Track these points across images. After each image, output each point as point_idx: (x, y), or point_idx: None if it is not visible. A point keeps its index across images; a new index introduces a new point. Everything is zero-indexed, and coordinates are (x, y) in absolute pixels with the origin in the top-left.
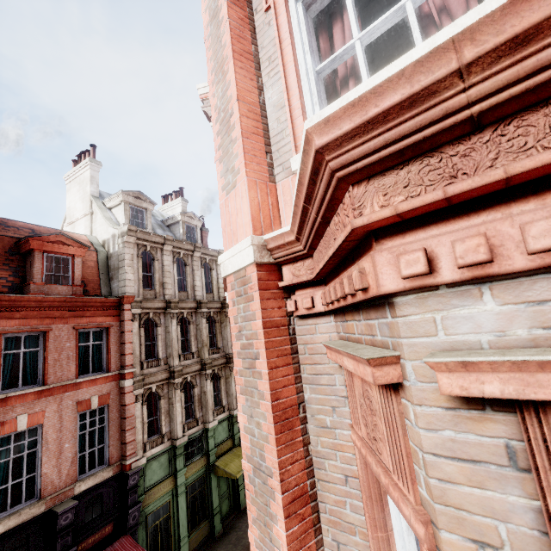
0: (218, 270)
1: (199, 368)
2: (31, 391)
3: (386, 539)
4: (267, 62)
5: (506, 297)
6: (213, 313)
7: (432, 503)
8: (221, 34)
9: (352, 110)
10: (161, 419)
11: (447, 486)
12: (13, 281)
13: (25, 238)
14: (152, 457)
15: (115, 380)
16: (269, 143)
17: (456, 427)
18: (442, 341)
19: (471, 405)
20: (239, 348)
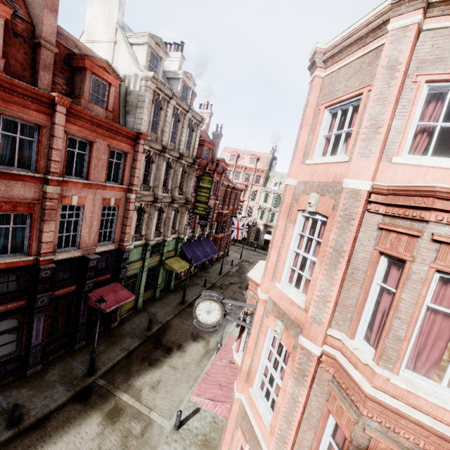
0: (197, 133)
1: (170, 201)
2: (82, 181)
3: (375, 271)
4: (401, 107)
5: (449, 228)
6: (186, 166)
7: (417, 255)
8: (392, 84)
9: (448, 189)
10: (142, 226)
11: (422, 252)
12: (66, 89)
13: (81, 55)
14: (135, 246)
15: (125, 192)
16: (385, 144)
17: (429, 244)
18: (434, 231)
19: (434, 242)
20: (342, 214)
